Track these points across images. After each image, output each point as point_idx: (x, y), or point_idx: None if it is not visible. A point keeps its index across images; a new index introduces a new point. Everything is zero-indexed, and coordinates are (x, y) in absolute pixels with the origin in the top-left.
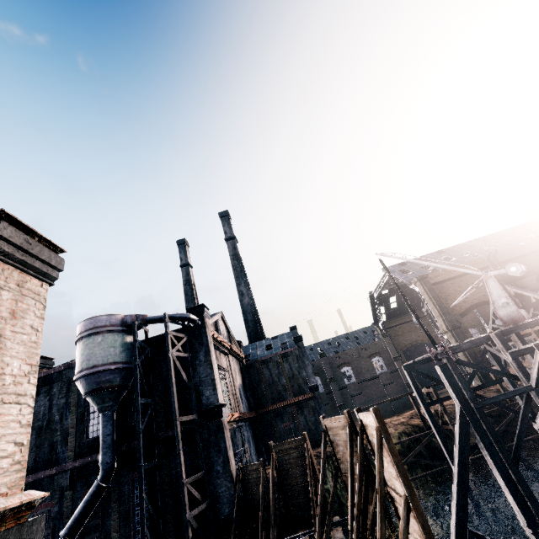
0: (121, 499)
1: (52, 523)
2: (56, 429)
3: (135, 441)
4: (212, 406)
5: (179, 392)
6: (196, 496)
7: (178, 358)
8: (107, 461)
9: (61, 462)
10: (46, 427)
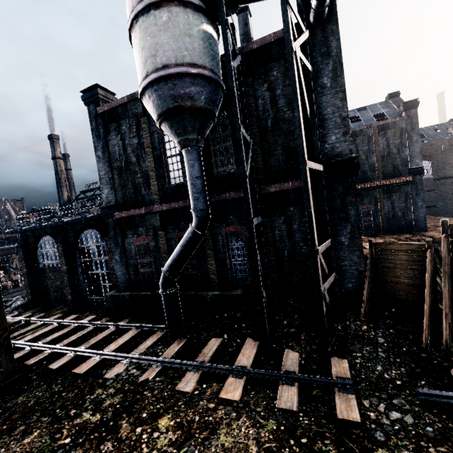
0: (215, 248)
1: (152, 254)
2: (135, 171)
3: (225, 193)
4: (341, 158)
5: (284, 136)
6: (324, 267)
7: (283, 83)
8: (200, 209)
9: (147, 204)
10: (125, 168)
